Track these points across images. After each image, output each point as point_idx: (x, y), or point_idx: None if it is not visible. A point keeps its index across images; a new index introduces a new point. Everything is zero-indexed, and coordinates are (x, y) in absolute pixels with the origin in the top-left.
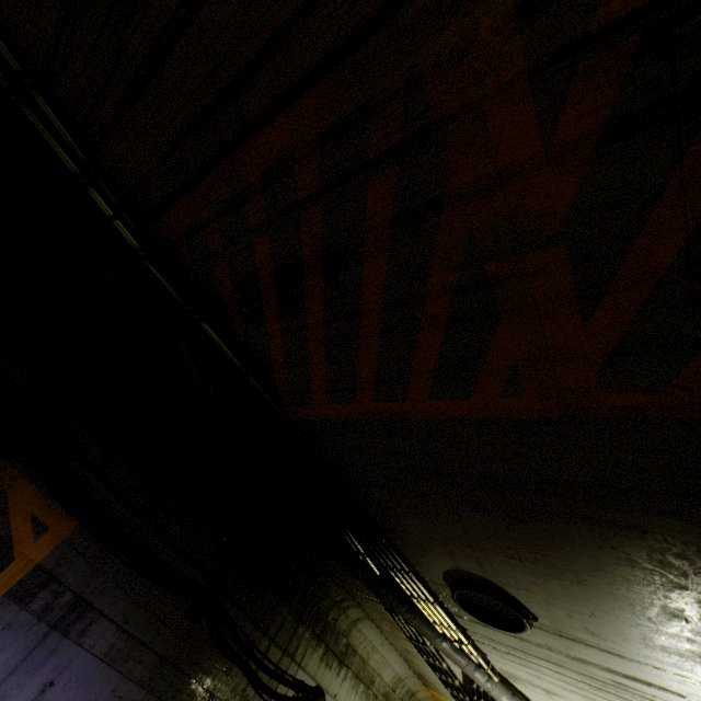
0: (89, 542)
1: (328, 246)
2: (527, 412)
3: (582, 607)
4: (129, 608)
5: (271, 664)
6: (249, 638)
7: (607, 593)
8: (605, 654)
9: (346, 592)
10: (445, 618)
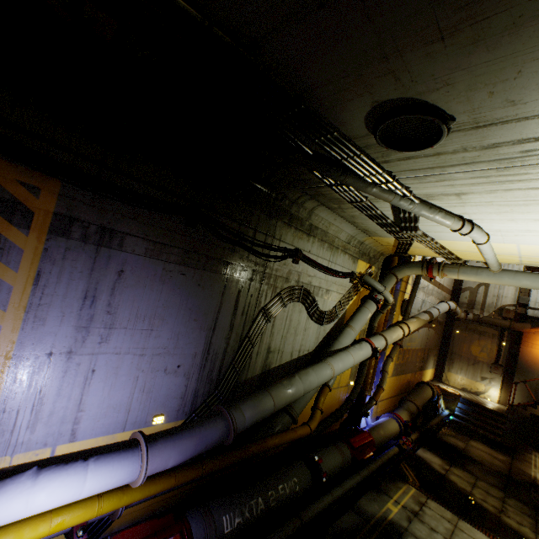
0: (80, 193)
1: None
2: None
3: (508, 70)
4: (143, 228)
5: (260, 243)
6: (238, 231)
7: None
8: (521, 124)
9: (298, 191)
10: (372, 166)
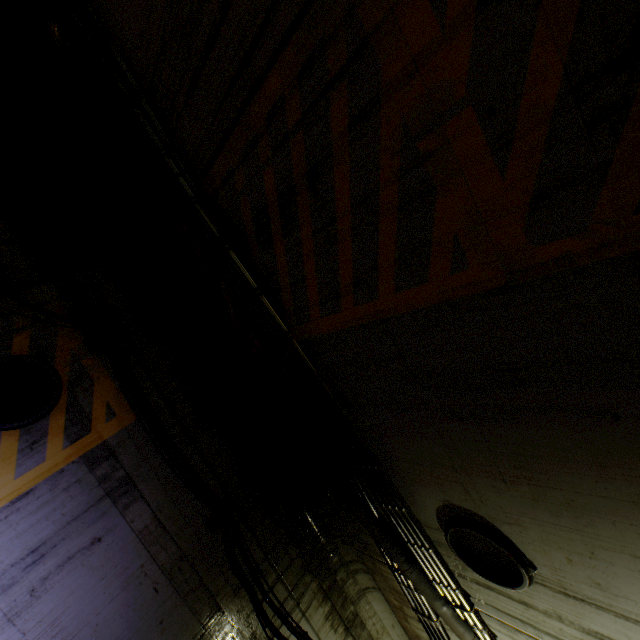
0: (141, 435)
1: (309, 163)
2: (475, 286)
3: (579, 544)
4: (163, 499)
5: (276, 600)
6: (257, 564)
7: (600, 517)
8: (622, 622)
9: (354, 551)
10: (442, 571)
